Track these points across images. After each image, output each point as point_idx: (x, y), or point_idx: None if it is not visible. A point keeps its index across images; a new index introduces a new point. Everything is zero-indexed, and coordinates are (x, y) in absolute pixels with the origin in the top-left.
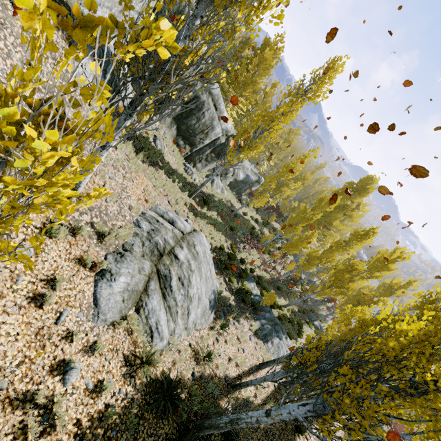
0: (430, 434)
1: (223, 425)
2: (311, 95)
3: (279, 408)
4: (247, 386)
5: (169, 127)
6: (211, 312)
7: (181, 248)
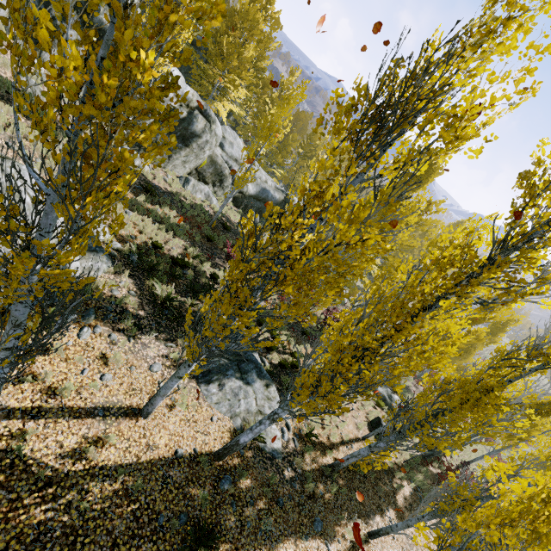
0: None
1: None
2: None
3: None
4: None
5: None
6: None
7: None
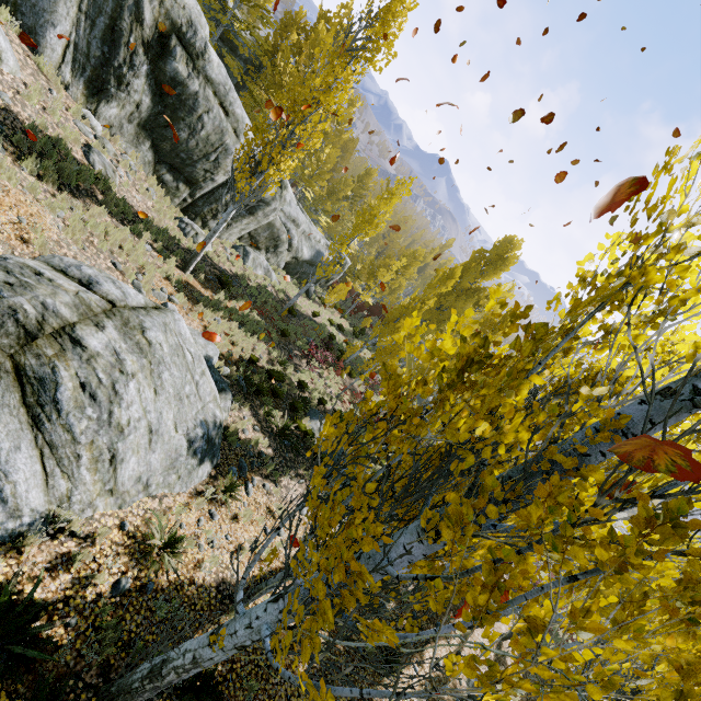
0: (480, 599)
1: (140, 684)
2: (371, 57)
3: (234, 620)
4: (259, 595)
5: (135, 143)
6: (198, 463)
7: (98, 328)
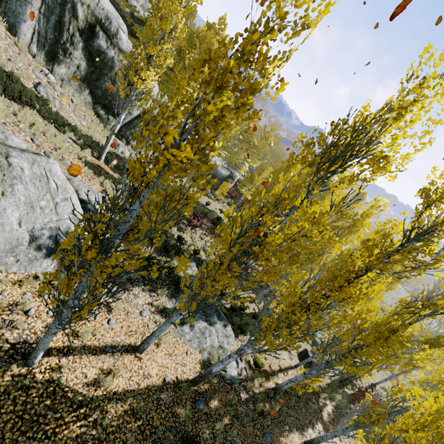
0: None
1: None
2: None
3: None
4: (35, 351)
5: (79, 90)
6: (42, 256)
7: None
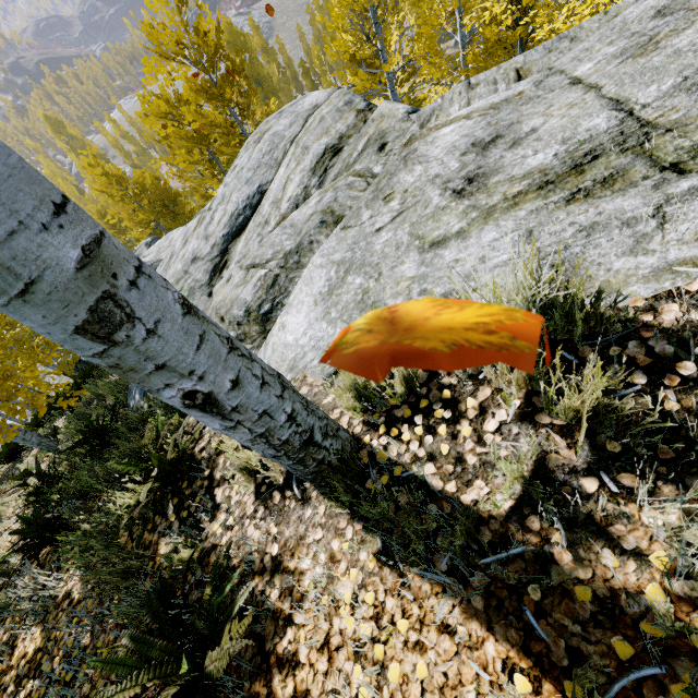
0: None
1: None
2: None
3: None
4: None
5: None
6: None
7: None
